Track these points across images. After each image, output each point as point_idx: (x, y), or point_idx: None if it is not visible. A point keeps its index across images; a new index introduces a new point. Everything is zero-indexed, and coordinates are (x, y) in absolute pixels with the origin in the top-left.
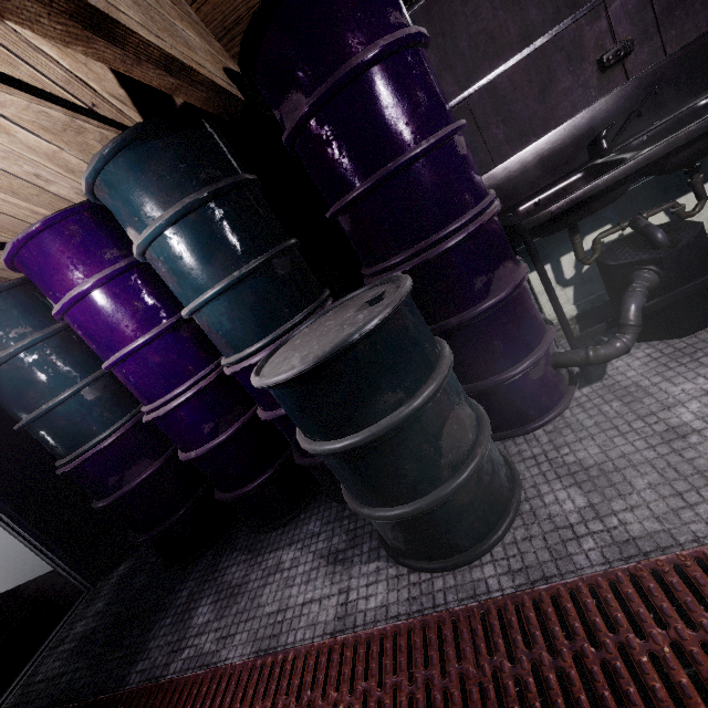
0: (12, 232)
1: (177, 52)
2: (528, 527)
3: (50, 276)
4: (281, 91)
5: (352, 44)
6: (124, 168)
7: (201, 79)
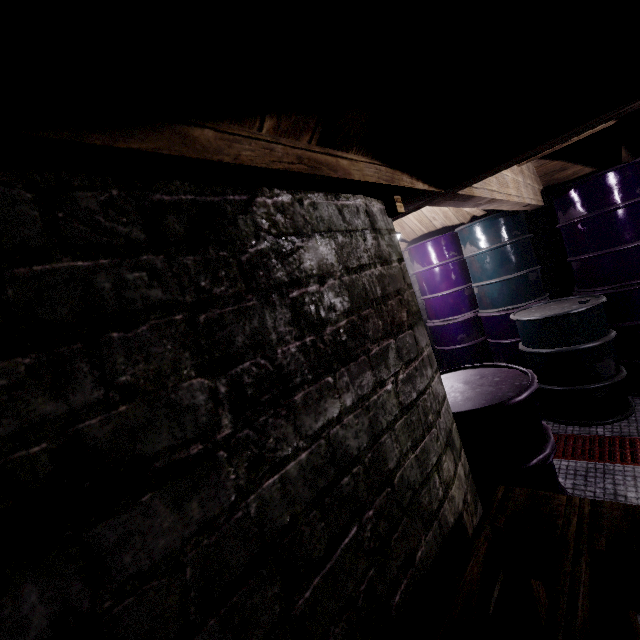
0: (406, 235)
1: (536, 201)
2: (630, 423)
3: (426, 257)
4: (567, 209)
5: (612, 201)
6: (483, 227)
7: (537, 205)
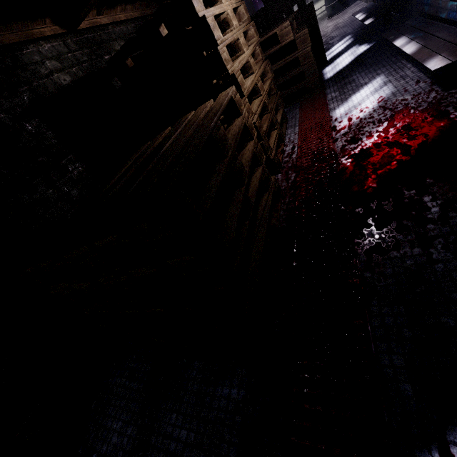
0: None
1: None
2: None
3: None
4: None
5: None
6: None
7: None
